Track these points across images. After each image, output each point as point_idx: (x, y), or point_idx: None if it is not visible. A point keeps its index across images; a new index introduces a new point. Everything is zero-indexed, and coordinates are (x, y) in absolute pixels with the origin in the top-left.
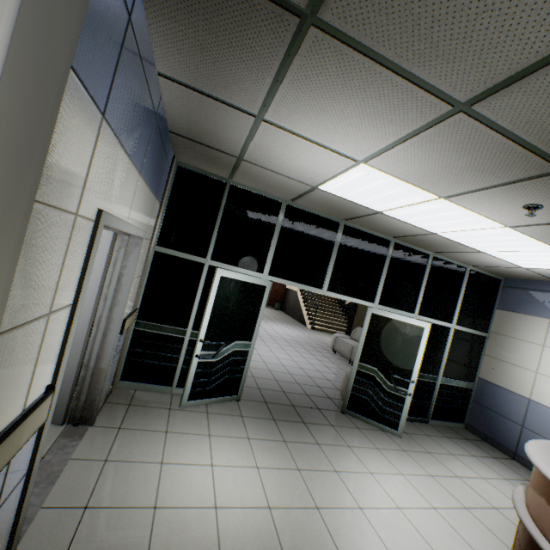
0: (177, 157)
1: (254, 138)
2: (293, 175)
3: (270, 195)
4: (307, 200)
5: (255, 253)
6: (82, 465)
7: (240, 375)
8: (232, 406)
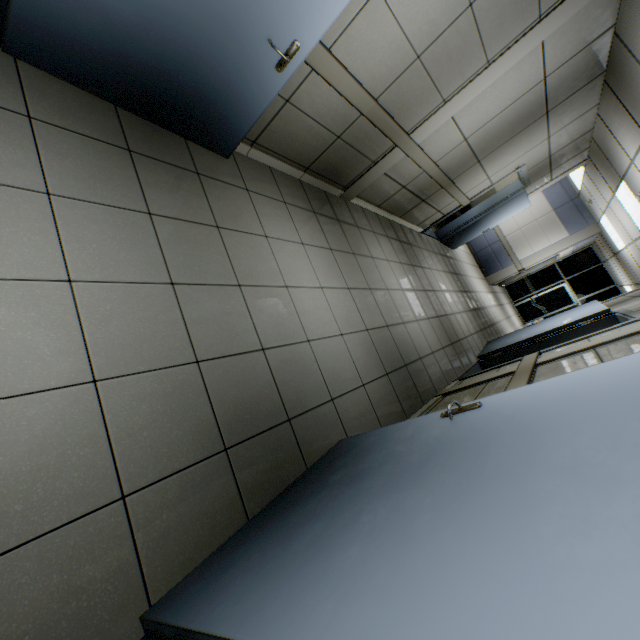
0: (592, 245)
1: (609, 260)
2: (617, 276)
3: (612, 278)
4: (622, 290)
5: (583, 291)
6: (498, 289)
7: (532, 318)
8: (521, 322)
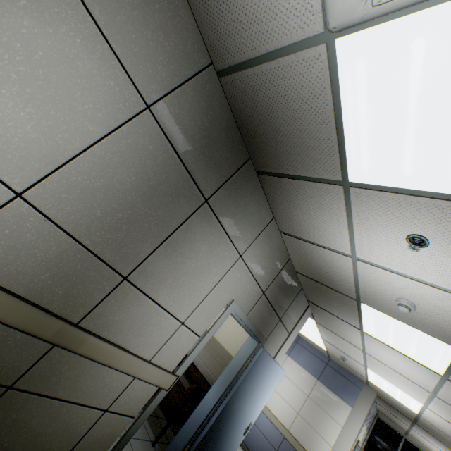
0: (377, 413)
1: (410, 430)
2: None
3: None
4: None
5: None
6: None
7: None
8: None
